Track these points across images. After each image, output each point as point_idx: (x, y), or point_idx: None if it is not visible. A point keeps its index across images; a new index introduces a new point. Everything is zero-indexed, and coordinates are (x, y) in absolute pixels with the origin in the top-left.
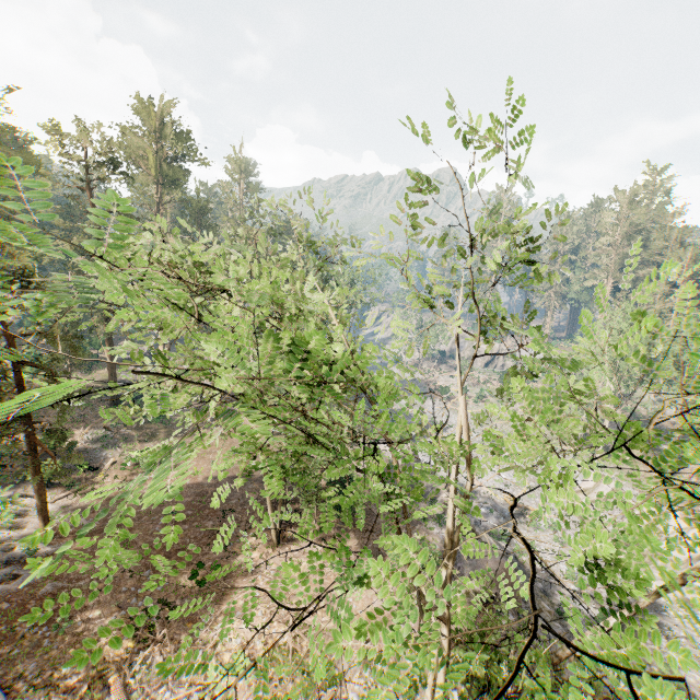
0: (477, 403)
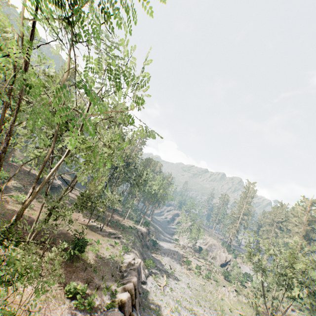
0: (203, 278)
